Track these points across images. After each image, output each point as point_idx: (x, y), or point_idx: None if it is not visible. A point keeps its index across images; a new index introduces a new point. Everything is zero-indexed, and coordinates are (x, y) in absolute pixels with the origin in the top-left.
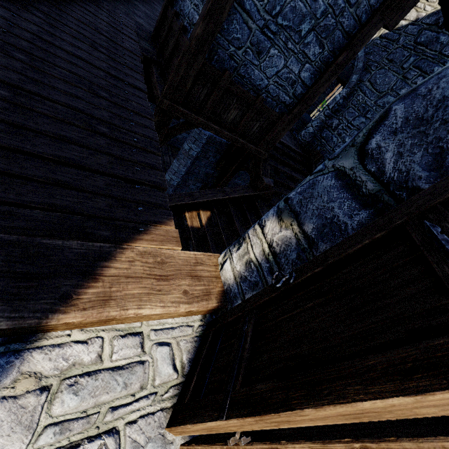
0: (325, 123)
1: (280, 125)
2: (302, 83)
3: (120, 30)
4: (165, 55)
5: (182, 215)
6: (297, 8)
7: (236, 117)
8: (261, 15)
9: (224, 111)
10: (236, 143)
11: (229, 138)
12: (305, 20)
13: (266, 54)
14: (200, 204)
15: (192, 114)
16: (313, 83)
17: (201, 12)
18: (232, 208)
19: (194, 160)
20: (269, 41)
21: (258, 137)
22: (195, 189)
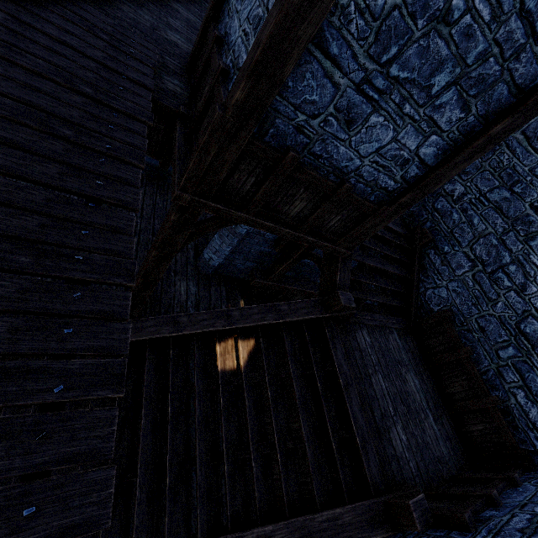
0: (443, 189)
1: (374, 218)
2: (420, 161)
3: (122, 72)
4: (198, 105)
5: (211, 344)
6: (430, 49)
7: (303, 210)
8: (359, 63)
9: (284, 202)
10: (301, 241)
11: (291, 236)
12: (443, 68)
13: (363, 123)
14: (241, 329)
15: (231, 209)
16: (440, 161)
17: (245, 61)
18: (288, 339)
19: (243, 237)
20: (370, 104)
21: (337, 232)
22: (244, 268)
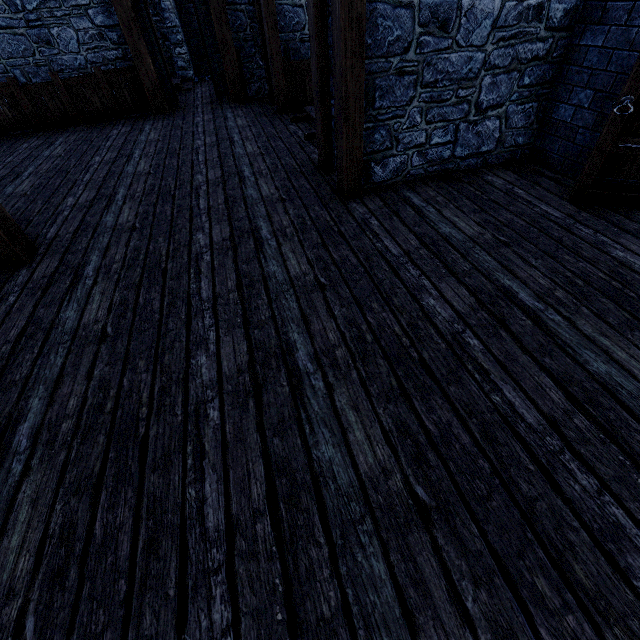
0: None
1: None
2: None
3: None
4: None
5: None
6: None
7: None
8: None
9: None
10: None
11: None
12: None
13: None
14: None
15: None
16: None
17: None
18: None
19: None
20: None
21: None
22: None
